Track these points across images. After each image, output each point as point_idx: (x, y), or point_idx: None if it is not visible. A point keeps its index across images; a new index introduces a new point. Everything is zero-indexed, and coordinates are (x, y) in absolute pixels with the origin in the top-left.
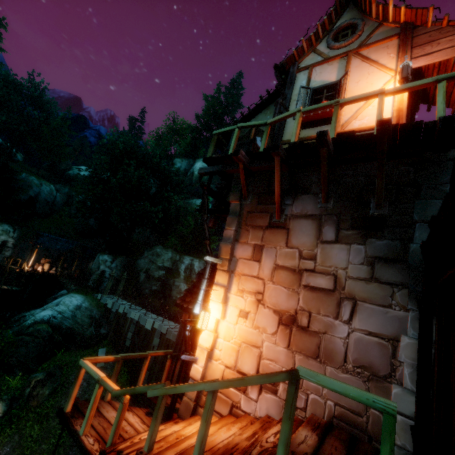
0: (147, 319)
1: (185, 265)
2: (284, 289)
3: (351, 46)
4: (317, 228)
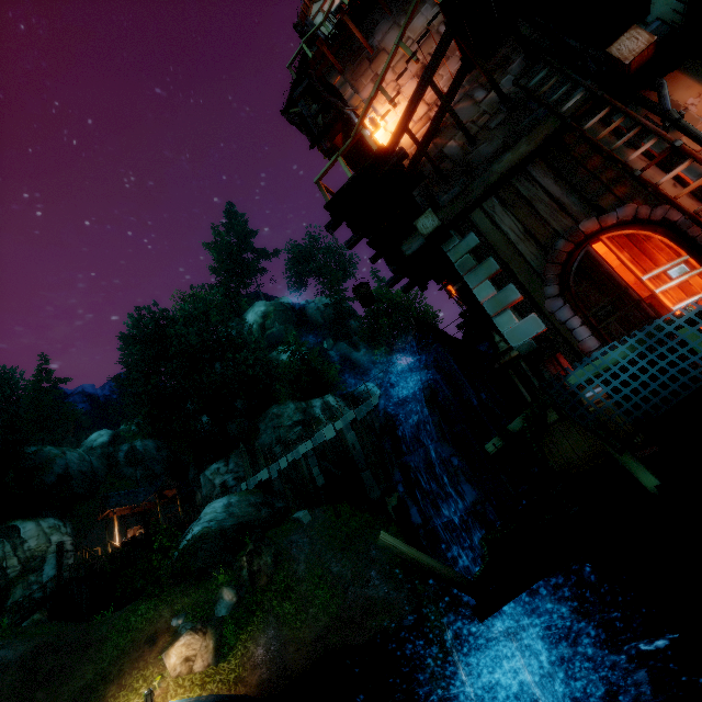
0: (323, 431)
1: (318, 408)
2: (407, 67)
3: None
4: (398, 28)
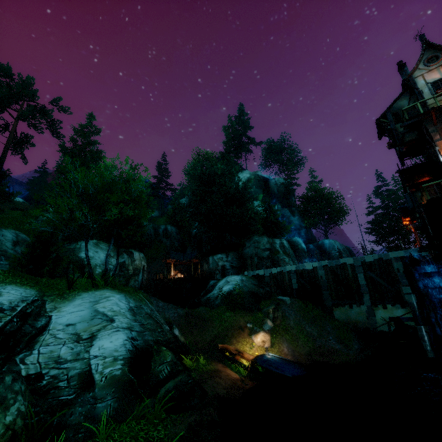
0: (305, 264)
1: (278, 244)
2: None
3: (439, 63)
4: None
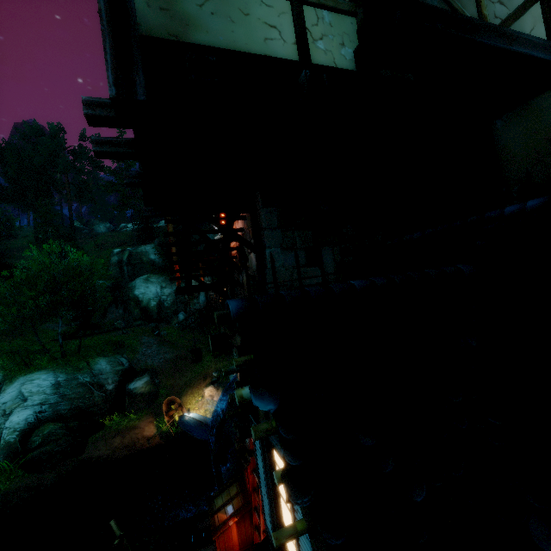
0: None
1: None
2: None
3: None
4: None
